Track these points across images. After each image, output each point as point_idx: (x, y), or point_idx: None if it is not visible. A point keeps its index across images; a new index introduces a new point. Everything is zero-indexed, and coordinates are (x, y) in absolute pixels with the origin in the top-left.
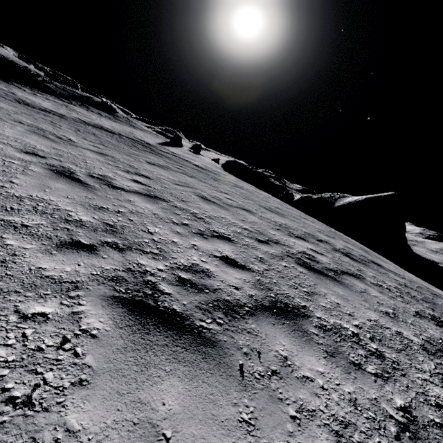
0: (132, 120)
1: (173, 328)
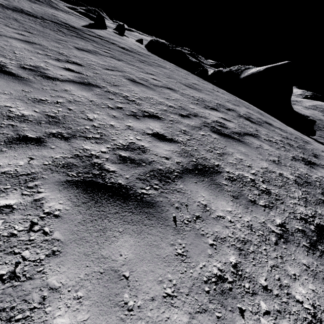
0: (52, 0)
1: (120, 198)
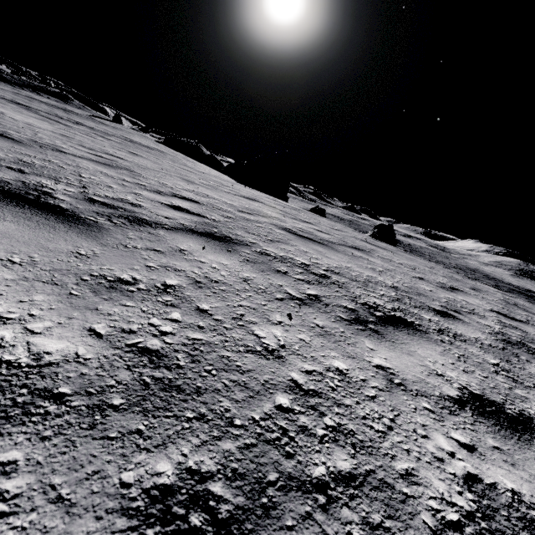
0: (88, 108)
1: None
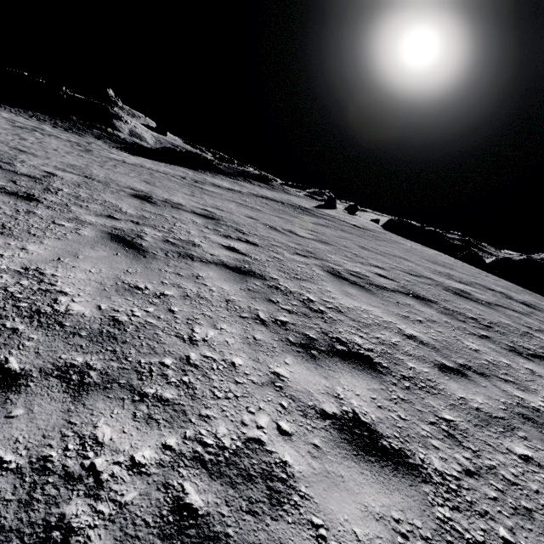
0: (285, 187)
1: (350, 282)
